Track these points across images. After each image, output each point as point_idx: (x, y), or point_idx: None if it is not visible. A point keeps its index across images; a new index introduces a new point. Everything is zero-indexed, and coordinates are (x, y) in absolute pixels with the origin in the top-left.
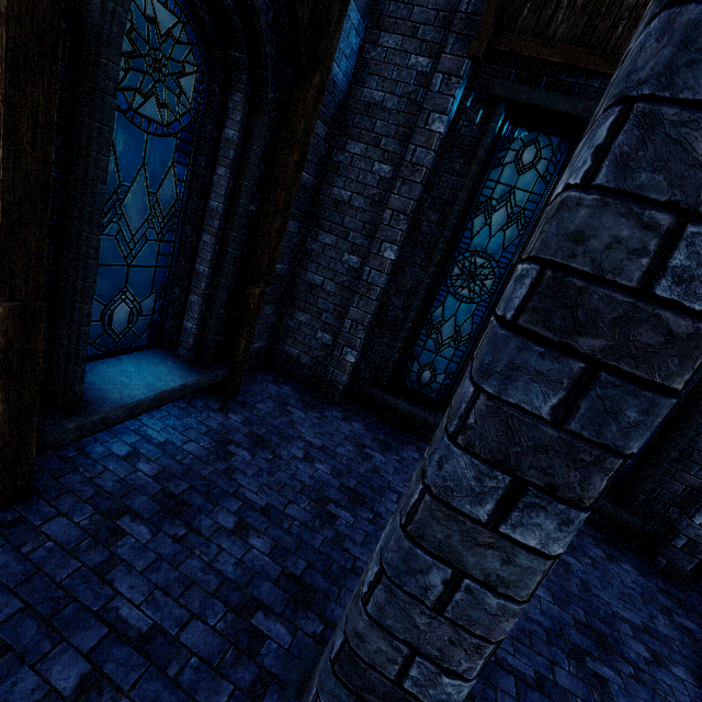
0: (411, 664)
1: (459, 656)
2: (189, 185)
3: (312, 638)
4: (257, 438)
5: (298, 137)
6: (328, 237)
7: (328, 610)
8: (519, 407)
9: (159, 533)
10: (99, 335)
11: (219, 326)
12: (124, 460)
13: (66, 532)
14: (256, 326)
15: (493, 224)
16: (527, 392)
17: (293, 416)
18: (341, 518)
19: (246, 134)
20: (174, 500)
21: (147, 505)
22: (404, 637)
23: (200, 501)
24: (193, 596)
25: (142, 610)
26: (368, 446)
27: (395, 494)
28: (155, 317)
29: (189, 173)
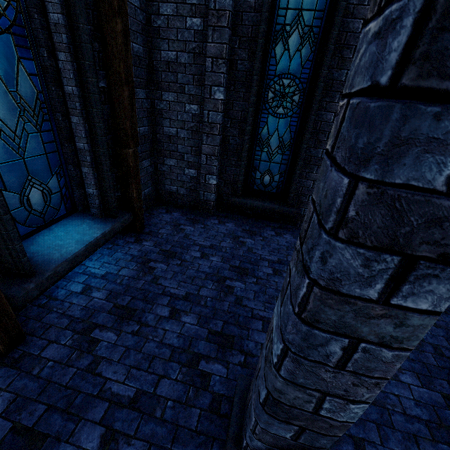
0: (324, 401)
1: (361, 392)
2: (42, 78)
3: (239, 366)
4: (166, 253)
5: (115, 7)
6: (170, 95)
7: (244, 346)
8: (408, 186)
9: (121, 333)
10: (26, 217)
11: (114, 185)
12: (82, 294)
13: (59, 352)
14: (139, 178)
15: (290, 48)
16: (417, 166)
17: (186, 231)
18: (236, 287)
19: (68, 14)
20: (125, 309)
21: (107, 318)
22: (314, 387)
23: (142, 305)
24: (156, 365)
25: (126, 384)
26: (240, 237)
27: (266, 261)
28: (63, 192)
29: (37, 66)
